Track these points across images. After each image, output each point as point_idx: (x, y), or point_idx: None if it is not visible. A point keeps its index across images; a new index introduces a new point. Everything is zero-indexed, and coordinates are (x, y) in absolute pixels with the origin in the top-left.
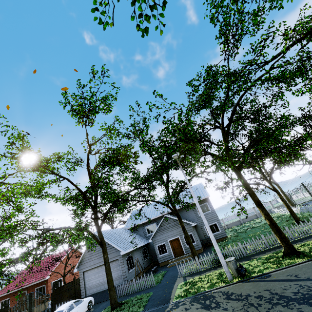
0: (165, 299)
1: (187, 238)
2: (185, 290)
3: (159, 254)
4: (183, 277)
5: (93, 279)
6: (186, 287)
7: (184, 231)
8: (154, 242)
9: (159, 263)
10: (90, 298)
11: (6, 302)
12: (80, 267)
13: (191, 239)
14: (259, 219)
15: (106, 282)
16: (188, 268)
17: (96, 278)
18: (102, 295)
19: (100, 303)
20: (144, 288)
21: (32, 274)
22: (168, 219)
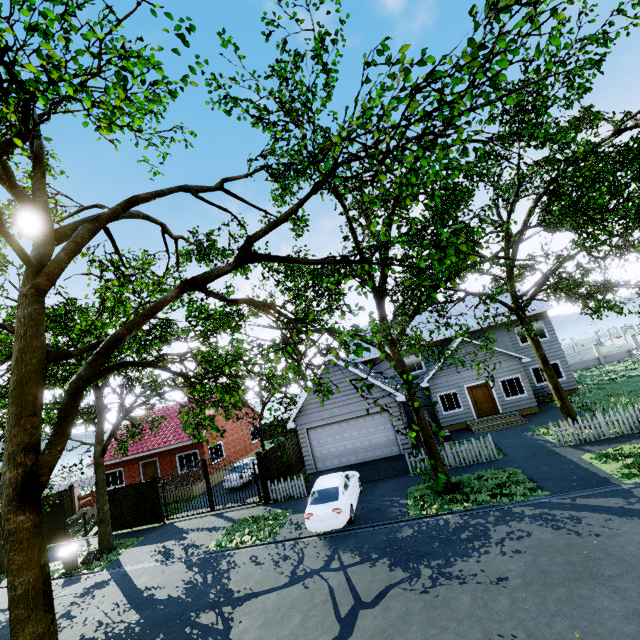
0: (589, 478)
1: (555, 378)
2: (628, 466)
3: (443, 411)
4: (568, 447)
5: (331, 443)
6: (626, 461)
7: (546, 365)
8: (433, 387)
9: (442, 427)
10: (357, 473)
11: (115, 476)
12: (298, 421)
13: (516, 386)
14: (615, 366)
15: (361, 451)
16: (579, 432)
17: (338, 442)
18: (363, 470)
19: (370, 484)
20: (472, 463)
21: (161, 431)
22: (466, 346)
